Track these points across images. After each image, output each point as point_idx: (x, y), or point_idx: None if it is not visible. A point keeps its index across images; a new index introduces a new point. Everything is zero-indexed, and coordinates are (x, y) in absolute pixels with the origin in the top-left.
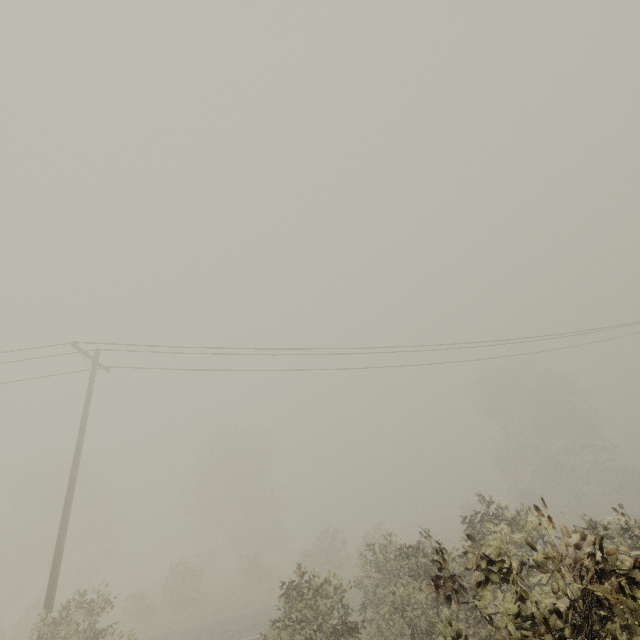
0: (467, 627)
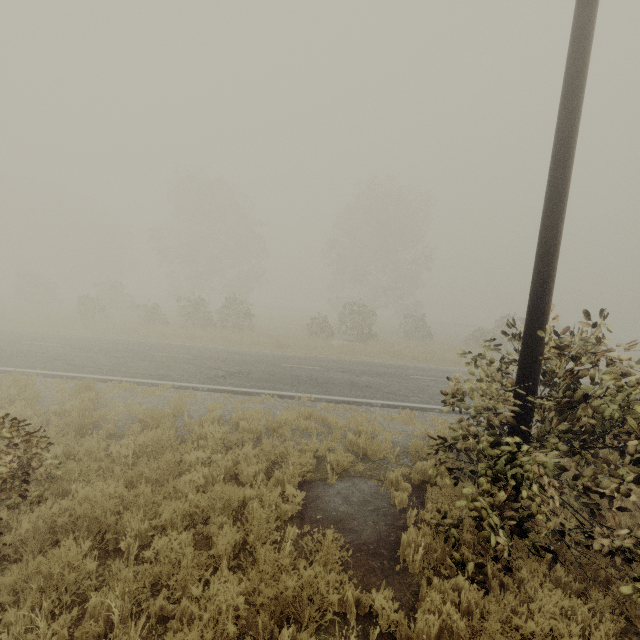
0: None
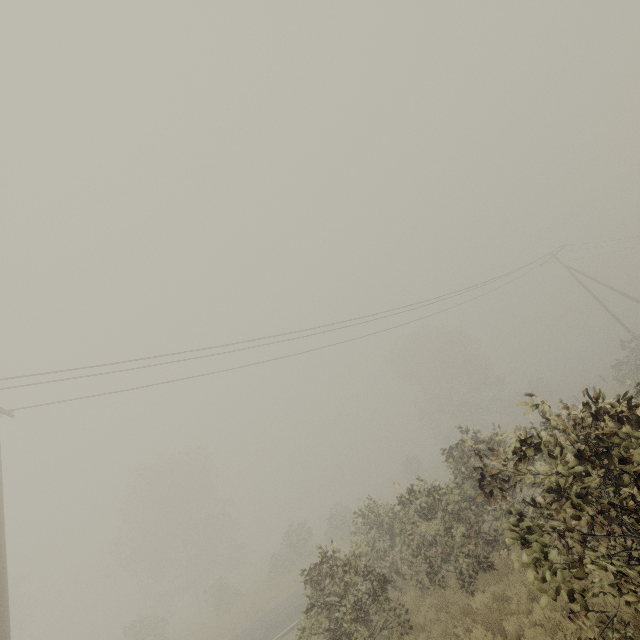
0: (469, 541)
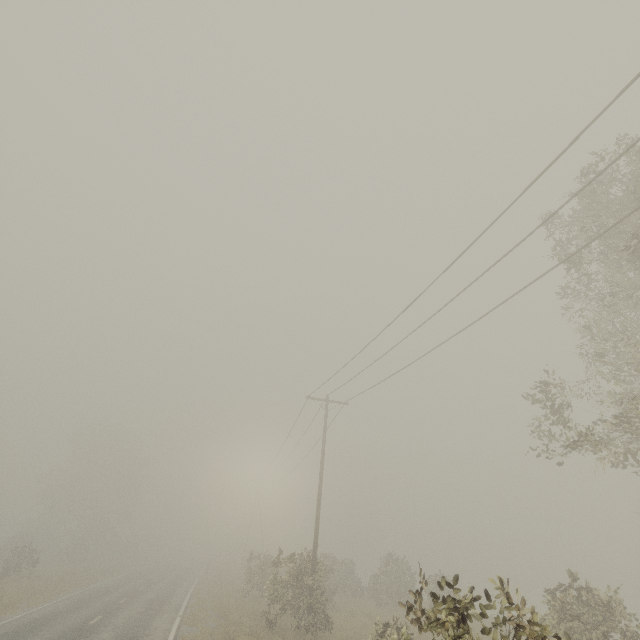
0: None
